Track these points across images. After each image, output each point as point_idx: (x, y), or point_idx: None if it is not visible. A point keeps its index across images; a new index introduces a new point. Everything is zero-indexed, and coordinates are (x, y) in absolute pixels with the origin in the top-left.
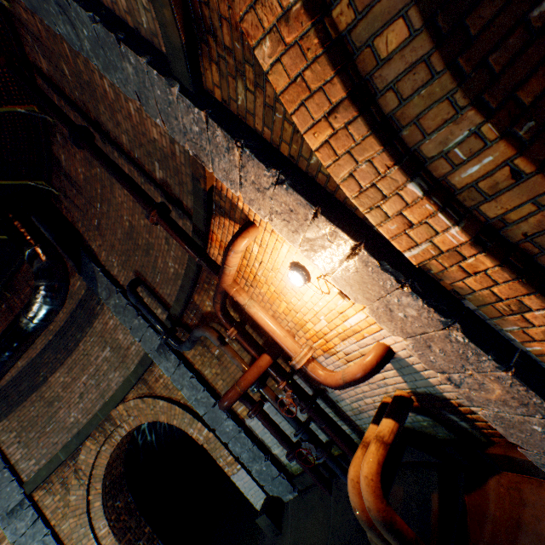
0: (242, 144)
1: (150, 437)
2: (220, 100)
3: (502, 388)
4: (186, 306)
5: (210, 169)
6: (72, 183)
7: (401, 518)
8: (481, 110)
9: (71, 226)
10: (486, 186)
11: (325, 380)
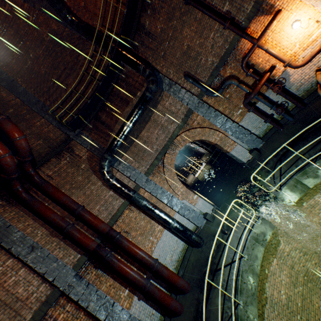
0: None
1: None
2: None
3: None
4: (214, 78)
5: None
6: (150, 36)
7: None
8: None
9: (144, 61)
10: None
11: (299, 64)
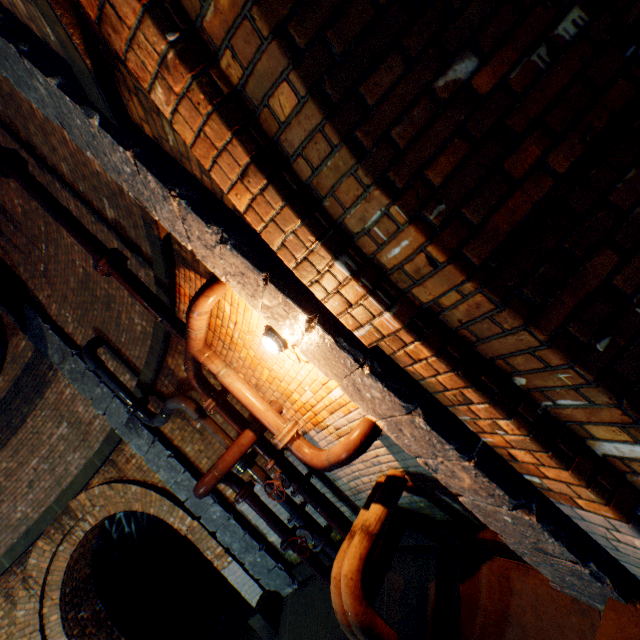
0: (178, 193)
1: (128, 526)
2: (152, 137)
3: (470, 478)
4: (159, 371)
5: (156, 216)
6: (9, 217)
7: (399, 611)
8: (387, 190)
9: (11, 271)
10: (411, 269)
11: (312, 460)
